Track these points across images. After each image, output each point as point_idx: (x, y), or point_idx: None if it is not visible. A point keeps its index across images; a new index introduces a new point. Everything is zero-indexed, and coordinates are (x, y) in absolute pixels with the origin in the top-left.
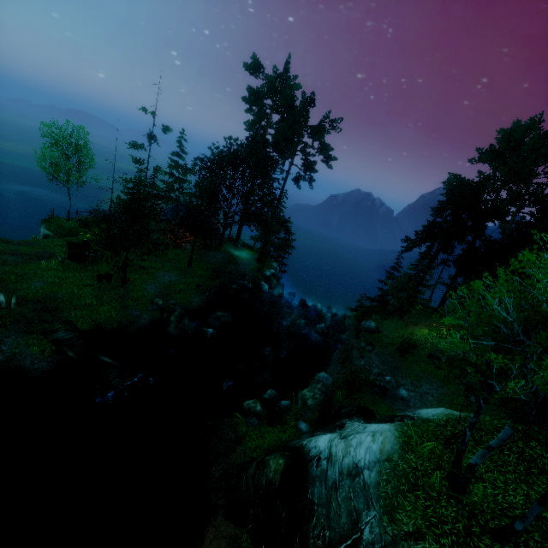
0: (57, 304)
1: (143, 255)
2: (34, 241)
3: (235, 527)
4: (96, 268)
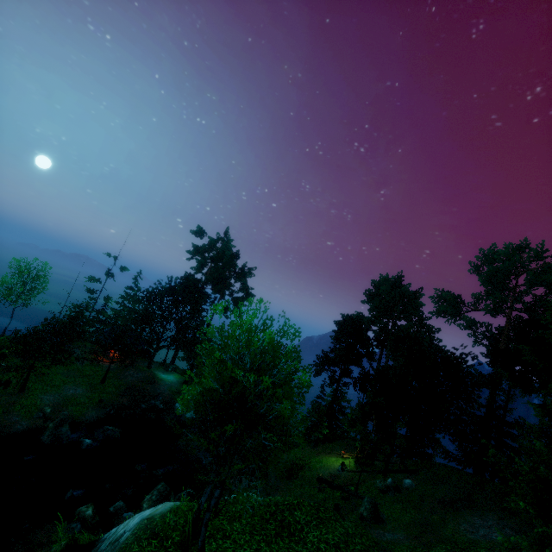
0: None
1: (51, 364)
2: None
3: None
4: (1, 376)
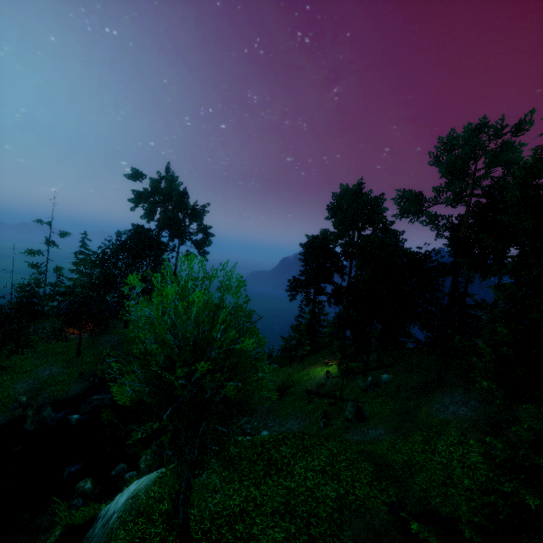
0: None
1: (10, 354)
2: None
3: None
4: None
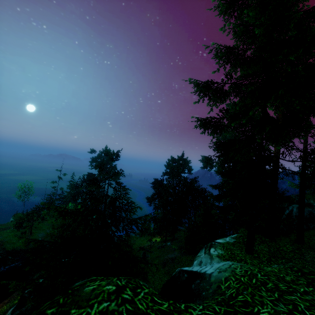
0: (3, 243)
1: (39, 223)
2: (7, 223)
3: (21, 292)
4: (23, 230)
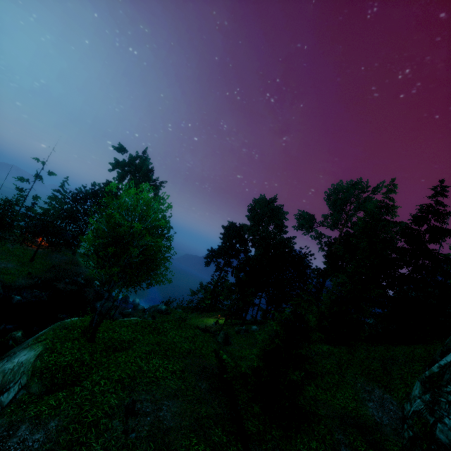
0: None
1: None
2: None
3: None
4: None
